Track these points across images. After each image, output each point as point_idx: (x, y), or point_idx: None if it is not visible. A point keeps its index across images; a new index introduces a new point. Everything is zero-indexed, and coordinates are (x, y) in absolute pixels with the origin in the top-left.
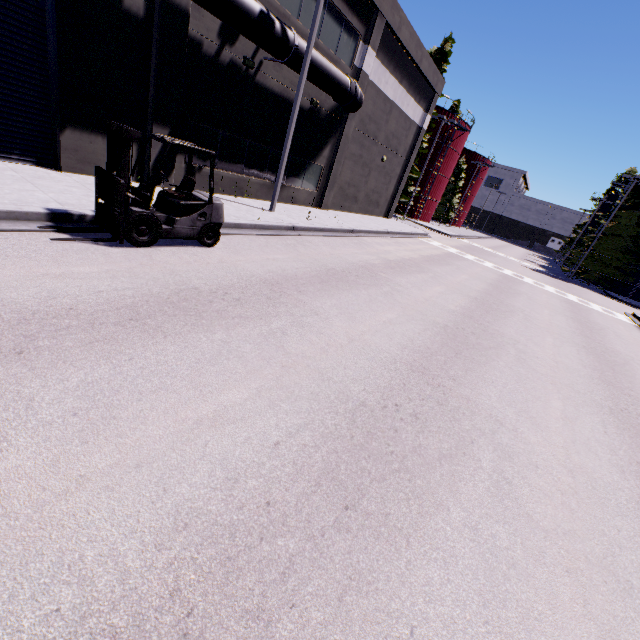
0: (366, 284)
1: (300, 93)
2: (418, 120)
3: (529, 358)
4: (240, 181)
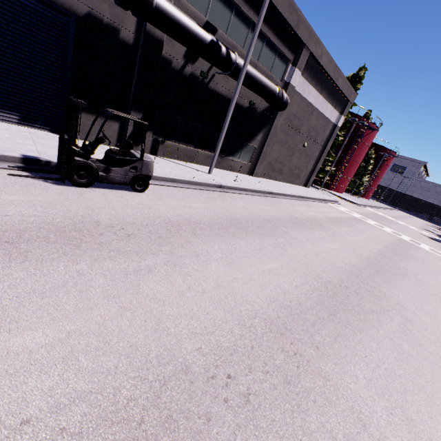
0: (263, 234)
1: (236, 94)
2: (334, 120)
3: (416, 329)
4: (192, 152)
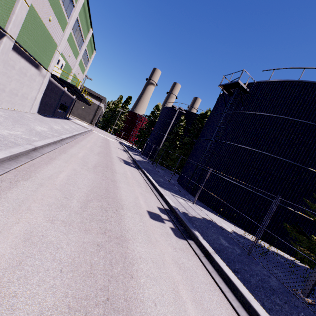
0: None
1: None
2: (98, 104)
3: None
4: None
